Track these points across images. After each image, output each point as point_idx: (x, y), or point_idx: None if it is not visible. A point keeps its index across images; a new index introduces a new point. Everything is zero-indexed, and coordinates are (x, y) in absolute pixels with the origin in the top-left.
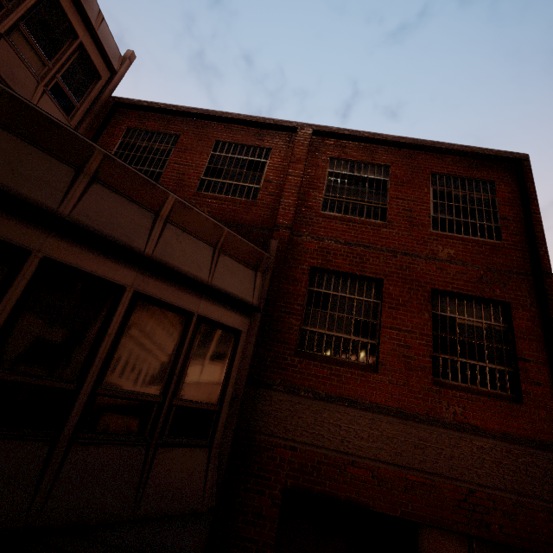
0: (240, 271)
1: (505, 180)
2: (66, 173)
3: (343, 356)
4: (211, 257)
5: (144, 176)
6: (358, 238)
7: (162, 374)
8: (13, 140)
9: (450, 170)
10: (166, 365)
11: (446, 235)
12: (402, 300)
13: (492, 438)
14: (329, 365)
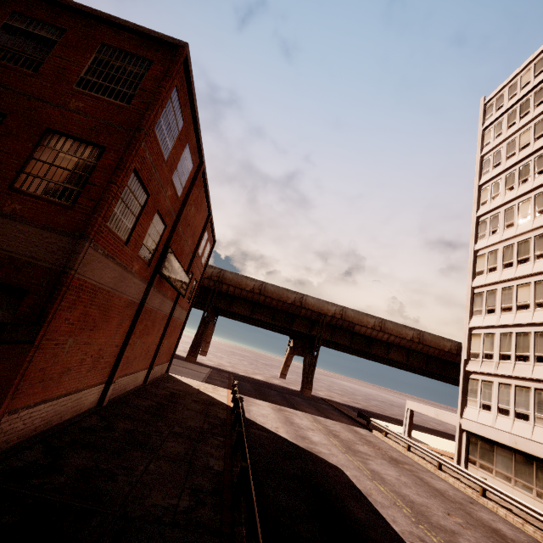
0: None
1: (164, 62)
2: None
3: None
4: None
5: None
6: (2, 81)
7: None
8: None
9: (121, 45)
10: None
11: (84, 92)
12: (16, 131)
13: (34, 226)
14: None
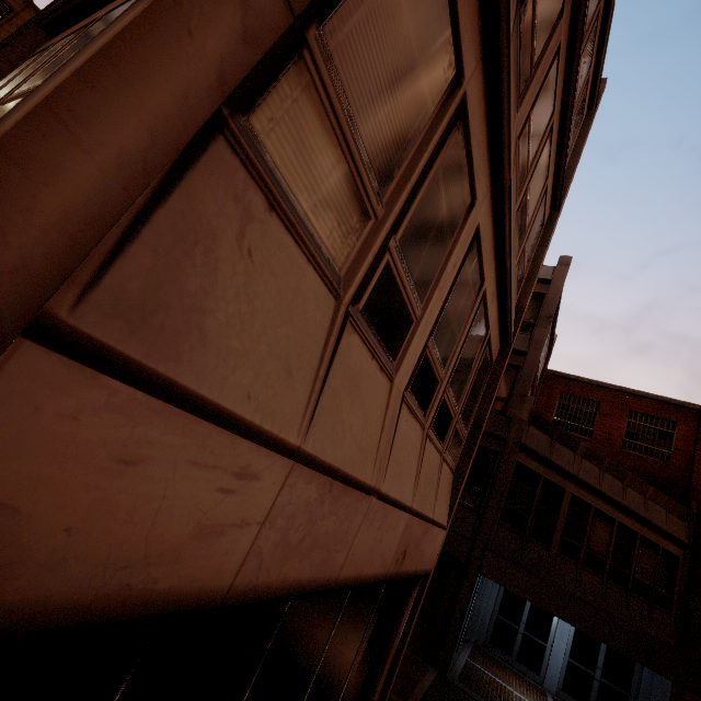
0: (678, 523)
1: None
2: (620, 485)
3: None
4: (665, 515)
5: (642, 481)
6: None
7: (651, 574)
8: (609, 477)
9: None
10: (652, 570)
11: None
12: None
13: None
14: None
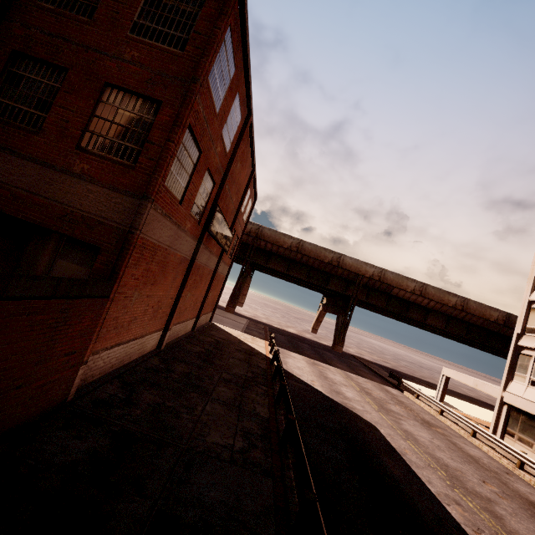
0: None
1: None
2: None
3: (20, 123)
4: None
5: None
6: (61, 31)
7: None
8: None
9: None
10: None
11: (138, 40)
12: (78, 87)
13: (101, 186)
14: (4, 126)
